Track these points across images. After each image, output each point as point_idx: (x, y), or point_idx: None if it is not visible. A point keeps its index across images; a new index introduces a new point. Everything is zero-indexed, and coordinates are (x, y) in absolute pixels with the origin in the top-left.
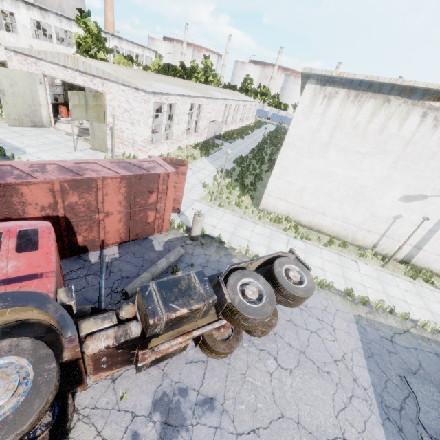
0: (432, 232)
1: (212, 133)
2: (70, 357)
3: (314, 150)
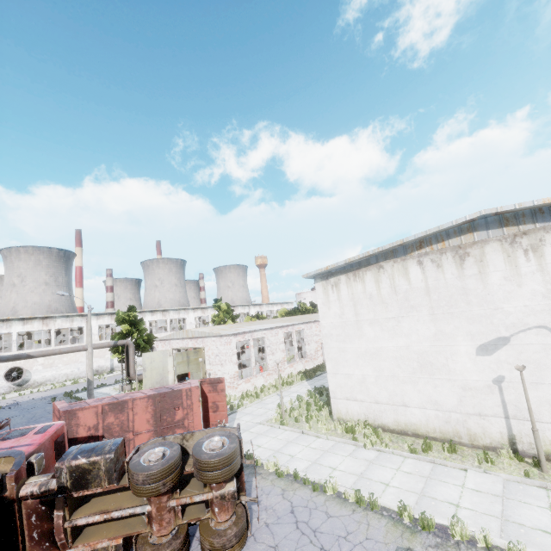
0: None
1: None
2: (9, 494)
3: (350, 332)
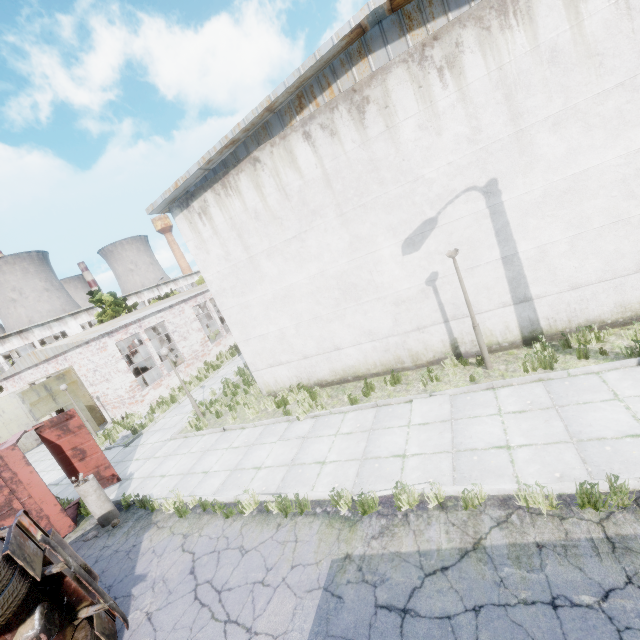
0: (512, 260)
1: None
2: None
3: (246, 278)
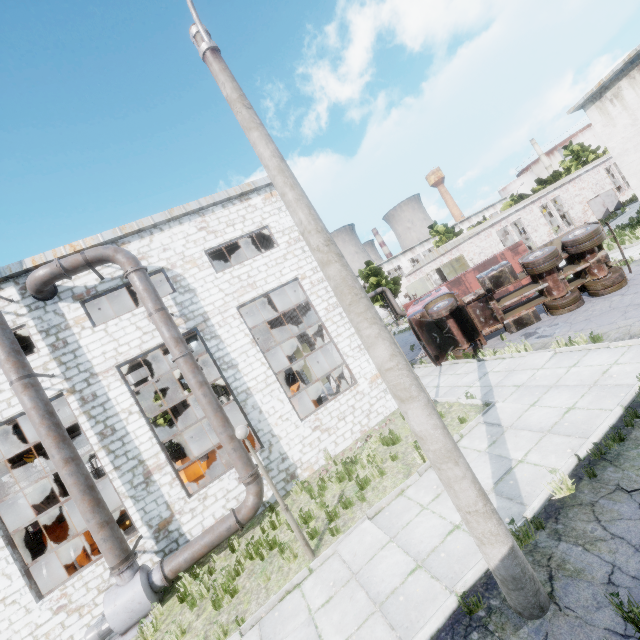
0: None
1: (600, 209)
2: (460, 303)
3: None
